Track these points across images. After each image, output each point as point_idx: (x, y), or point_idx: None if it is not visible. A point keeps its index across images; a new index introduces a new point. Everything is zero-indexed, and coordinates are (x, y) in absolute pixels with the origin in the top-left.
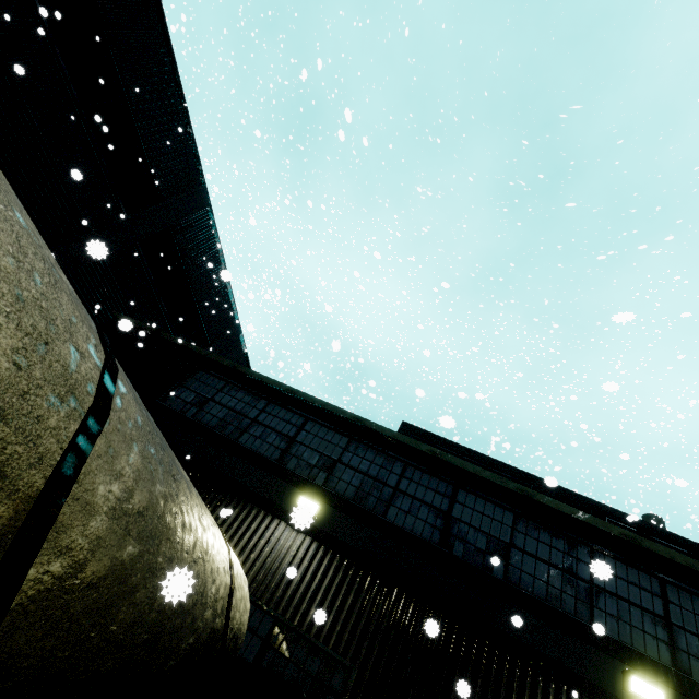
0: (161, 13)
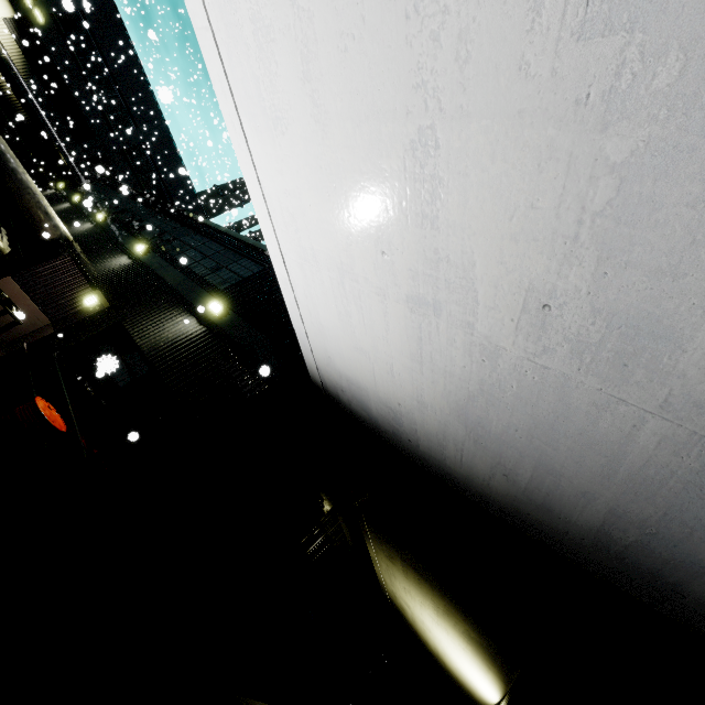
0: (126, 30)
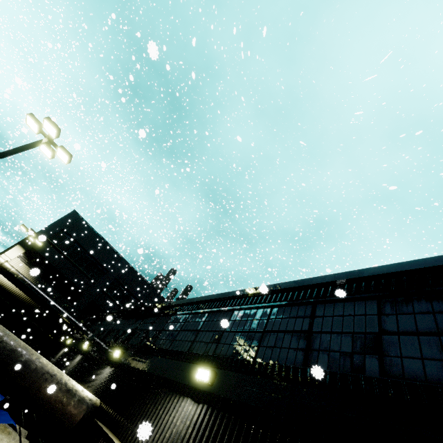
0: (88, 224)
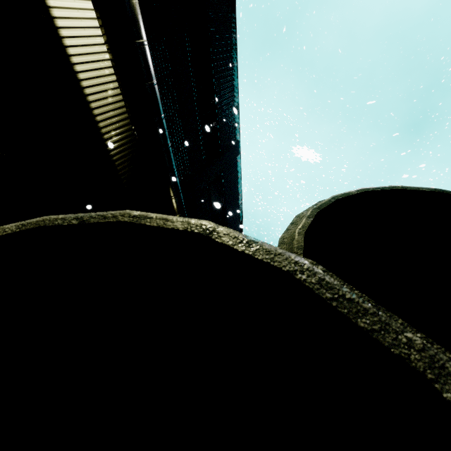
0: (233, 21)
